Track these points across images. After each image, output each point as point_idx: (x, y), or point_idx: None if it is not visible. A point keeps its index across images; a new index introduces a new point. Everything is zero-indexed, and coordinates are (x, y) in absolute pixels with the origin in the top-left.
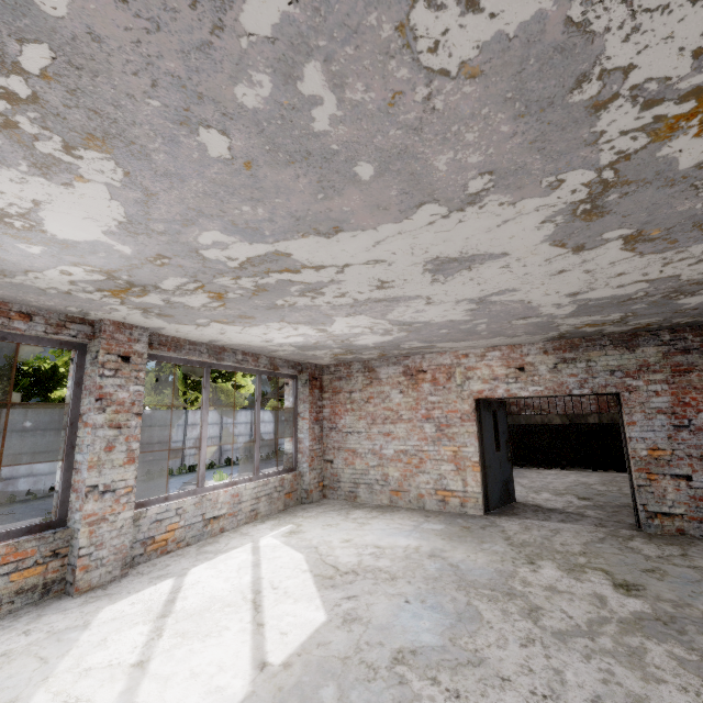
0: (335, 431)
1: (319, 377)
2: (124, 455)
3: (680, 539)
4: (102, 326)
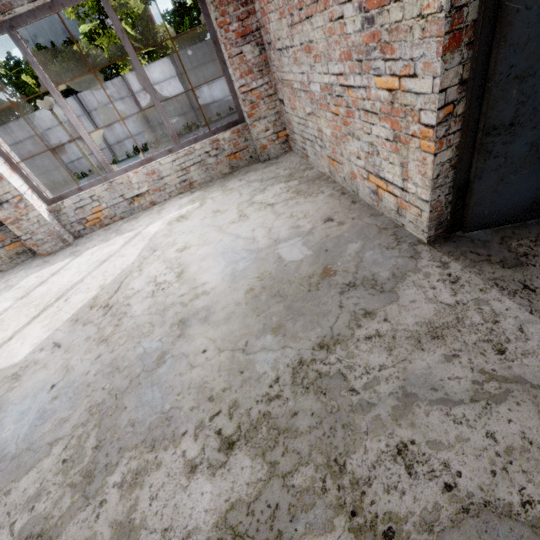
0: (271, 49)
1: None
2: None
3: None
4: None
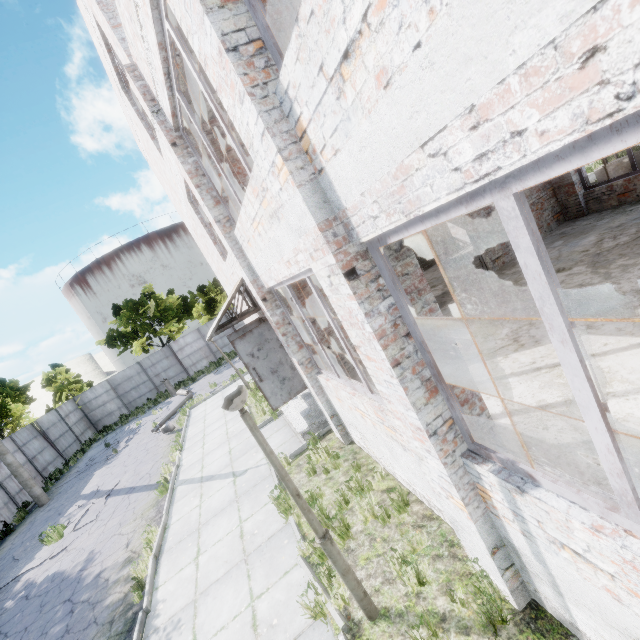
0: (319, 321)
1: None
2: None
3: (509, 264)
4: None
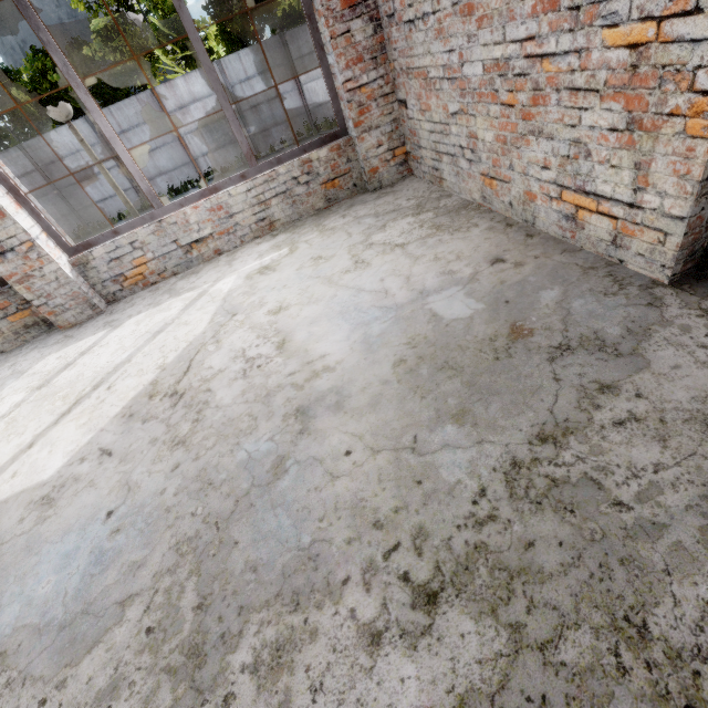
0: (394, 23)
1: None
2: None
3: None
4: None
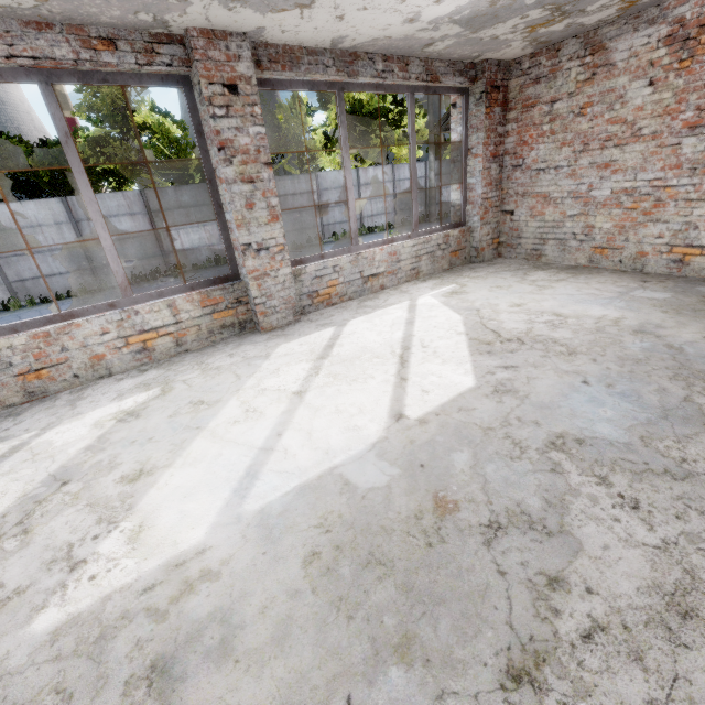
0: (520, 170)
1: (502, 85)
2: (266, 212)
3: None
4: (190, 41)
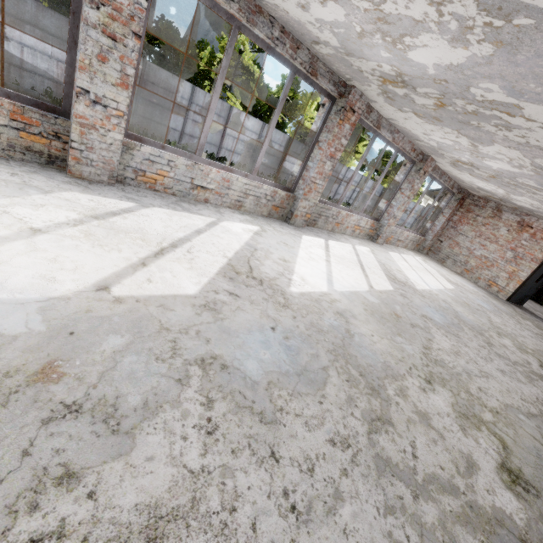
0: (454, 229)
1: (464, 199)
2: (403, 208)
3: None
4: (428, 159)
